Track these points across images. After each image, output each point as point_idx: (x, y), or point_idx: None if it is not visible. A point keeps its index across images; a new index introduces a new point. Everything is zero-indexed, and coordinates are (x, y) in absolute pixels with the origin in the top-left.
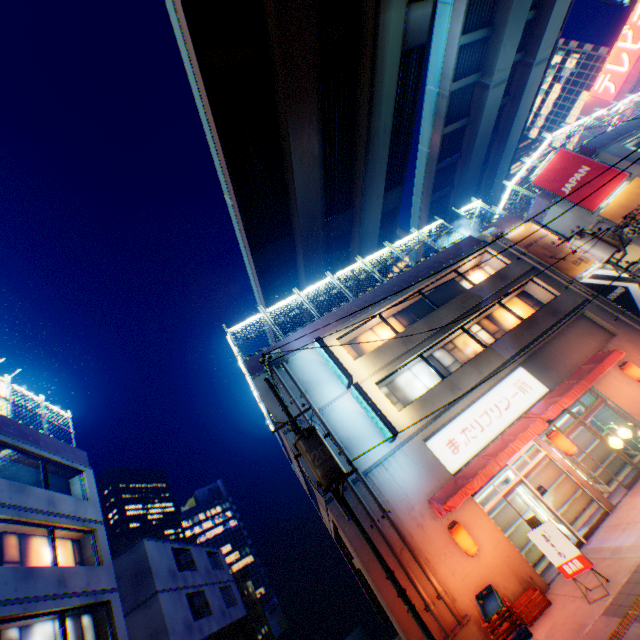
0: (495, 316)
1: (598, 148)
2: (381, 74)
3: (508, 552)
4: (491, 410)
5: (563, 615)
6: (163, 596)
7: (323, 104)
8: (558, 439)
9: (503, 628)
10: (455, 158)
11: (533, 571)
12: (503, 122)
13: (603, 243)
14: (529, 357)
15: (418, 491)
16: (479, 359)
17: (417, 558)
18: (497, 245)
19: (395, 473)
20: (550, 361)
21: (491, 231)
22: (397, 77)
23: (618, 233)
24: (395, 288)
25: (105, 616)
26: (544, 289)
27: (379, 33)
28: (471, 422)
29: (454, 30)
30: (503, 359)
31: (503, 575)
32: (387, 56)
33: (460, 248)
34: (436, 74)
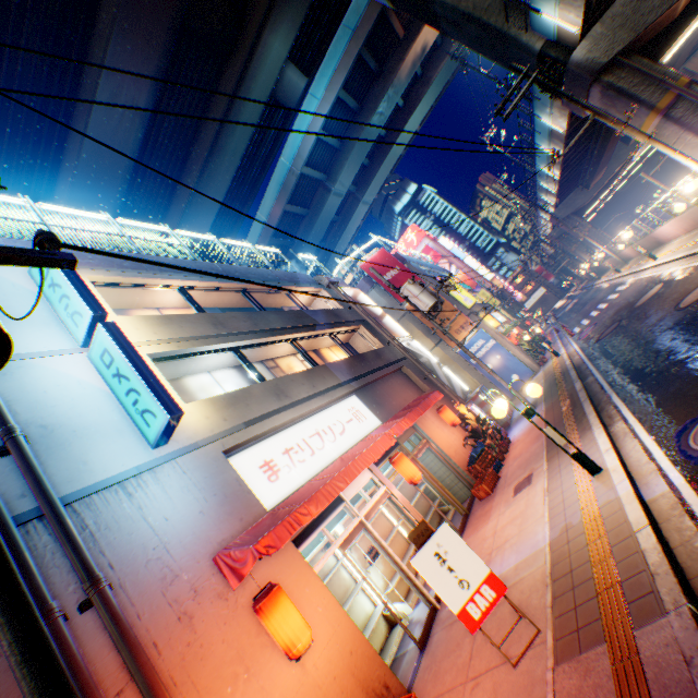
0: (326, 352)
1: (407, 259)
2: (249, 91)
3: (353, 644)
4: (325, 432)
5: None
6: None
7: (172, 67)
8: (405, 462)
9: None
10: (290, 243)
11: (390, 672)
12: (332, 237)
13: (429, 293)
14: (362, 389)
15: (197, 541)
16: (314, 373)
17: None
18: (332, 292)
19: (151, 504)
20: (381, 398)
21: (329, 277)
22: (263, 110)
23: (441, 286)
24: (215, 272)
25: None
26: (371, 340)
27: (260, 47)
28: (300, 442)
29: (318, 121)
30: (339, 380)
31: (347, 697)
32: (260, 79)
33: (298, 278)
34: (293, 151)
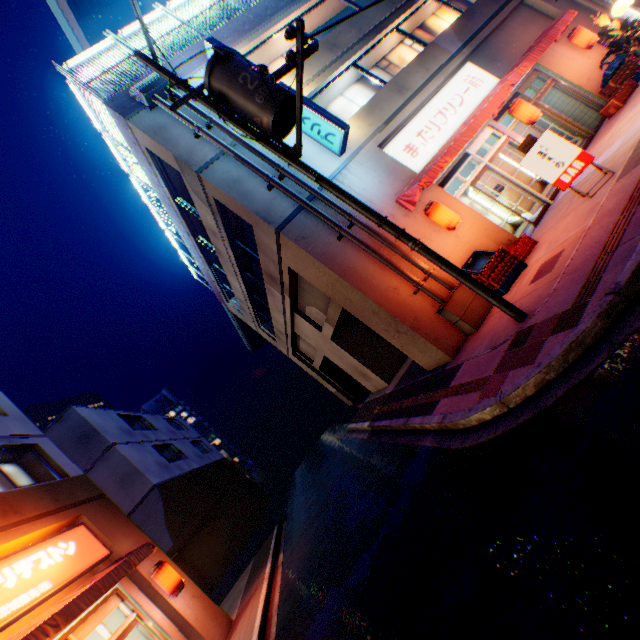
0: (429, 27)
1: None
2: None
3: (485, 227)
4: (445, 110)
5: (561, 229)
6: (122, 448)
7: None
8: (523, 108)
9: (499, 271)
10: None
11: (511, 236)
12: None
13: None
14: (475, 53)
15: (383, 197)
16: (424, 57)
17: (398, 249)
18: None
19: (353, 186)
20: (497, 54)
21: None
22: None
23: None
24: None
25: (37, 460)
26: None
27: None
28: (426, 125)
29: None
30: (450, 54)
31: (484, 247)
32: None
33: None
34: None
